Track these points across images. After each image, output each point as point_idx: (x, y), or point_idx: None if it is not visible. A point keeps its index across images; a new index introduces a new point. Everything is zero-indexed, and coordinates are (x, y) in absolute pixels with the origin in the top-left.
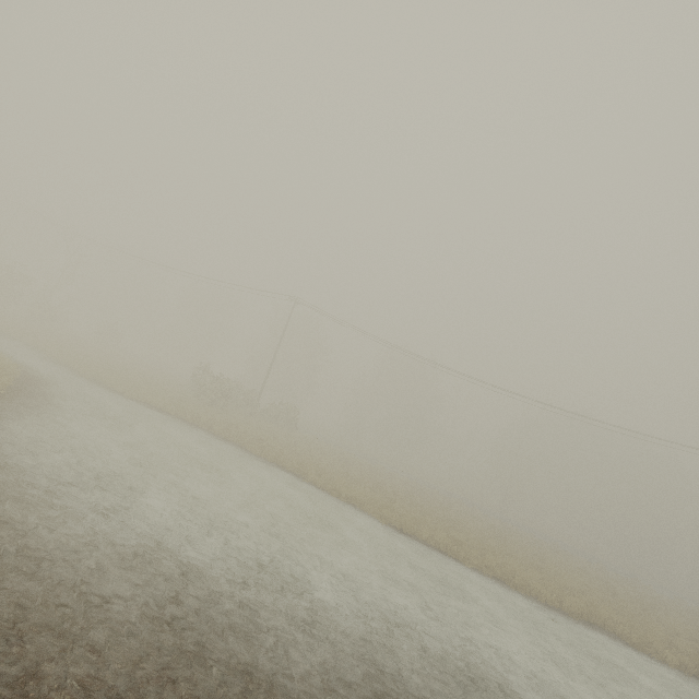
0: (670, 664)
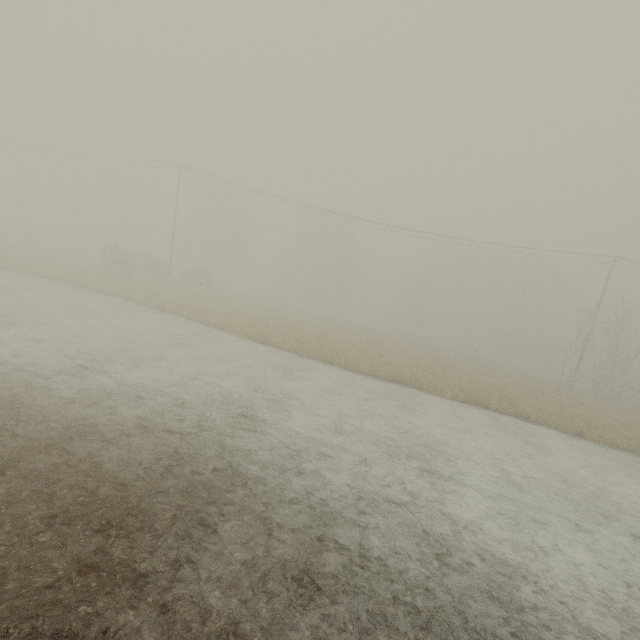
0: (446, 397)
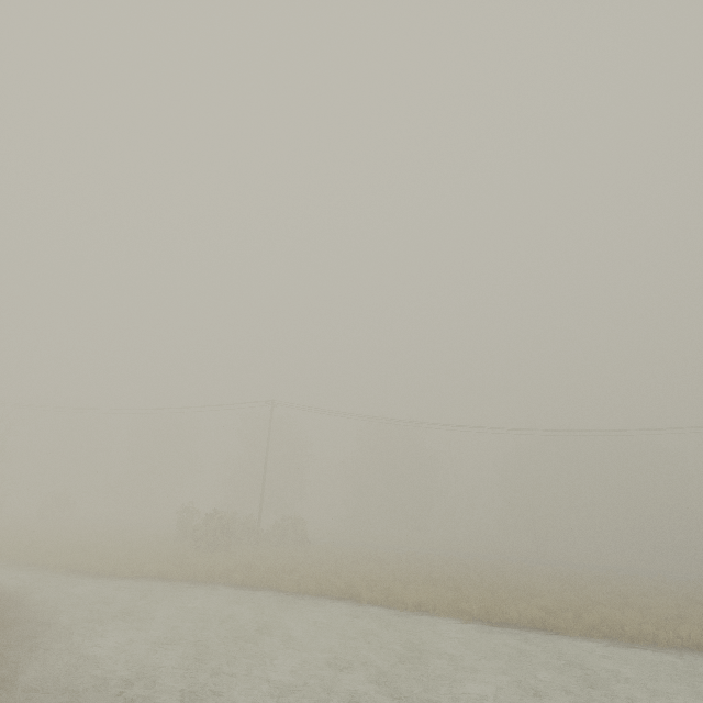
0: None
